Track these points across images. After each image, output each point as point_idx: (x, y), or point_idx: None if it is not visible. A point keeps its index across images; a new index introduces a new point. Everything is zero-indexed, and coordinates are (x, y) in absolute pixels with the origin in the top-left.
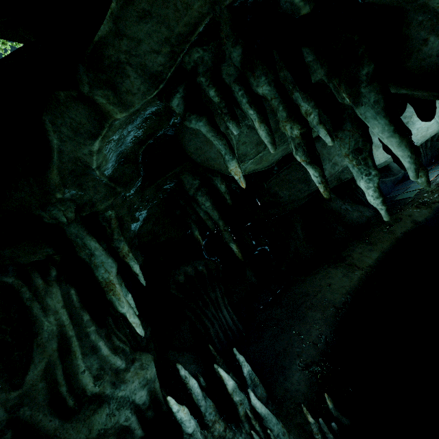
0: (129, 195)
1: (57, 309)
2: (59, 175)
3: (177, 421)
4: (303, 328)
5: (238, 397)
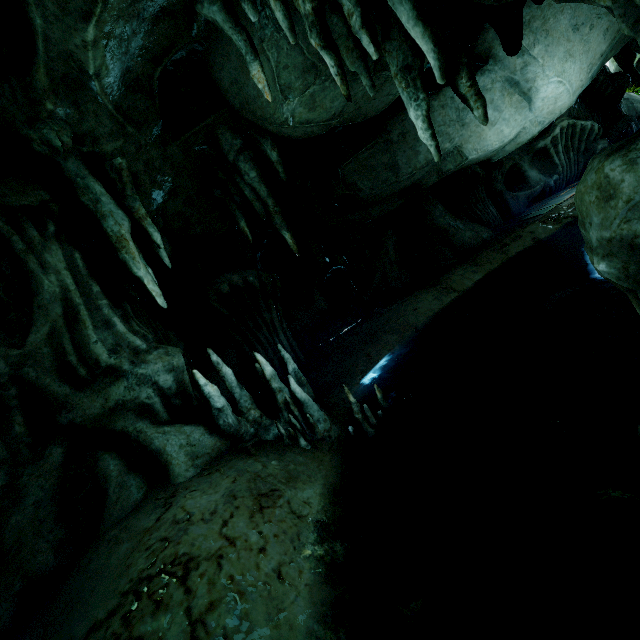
0: (145, 144)
1: (59, 268)
2: (47, 77)
3: (205, 396)
4: (374, 350)
5: (277, 384)
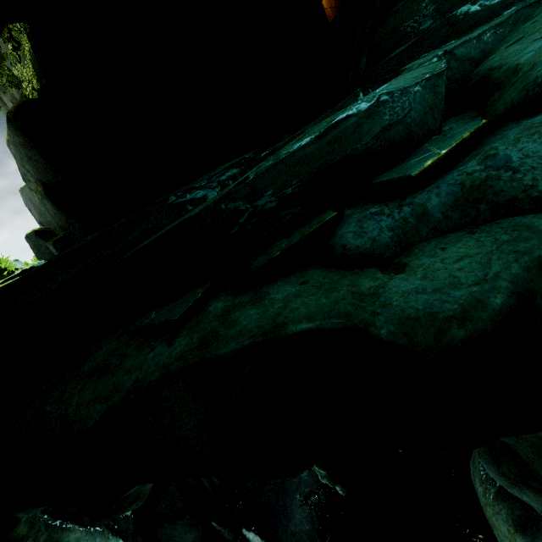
0: None
1: None
2: (26, 524)
3: None
4: None
5: None
